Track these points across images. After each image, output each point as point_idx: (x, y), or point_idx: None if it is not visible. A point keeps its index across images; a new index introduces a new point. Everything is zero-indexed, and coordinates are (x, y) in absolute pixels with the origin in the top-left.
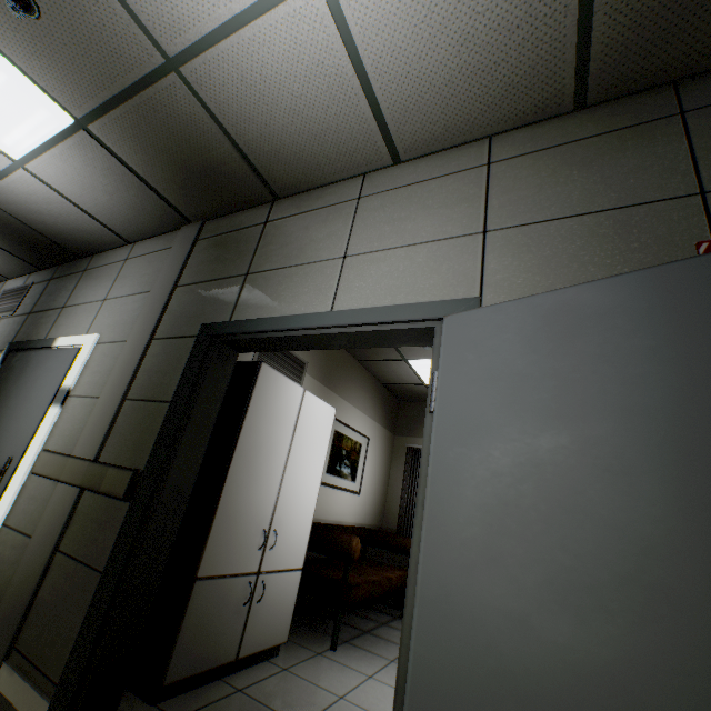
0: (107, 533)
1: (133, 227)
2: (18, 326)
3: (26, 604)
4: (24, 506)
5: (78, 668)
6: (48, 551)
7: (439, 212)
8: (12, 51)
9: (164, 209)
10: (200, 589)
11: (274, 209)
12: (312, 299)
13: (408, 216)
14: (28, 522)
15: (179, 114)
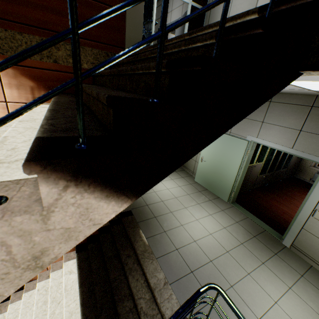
0: None
1: None
2: None
3: None
4: None
5: None
6: None
7: None
8: None
9: None
10: None
11: None
12: (168, 21)
13: (177, 1)
14: None
15: None
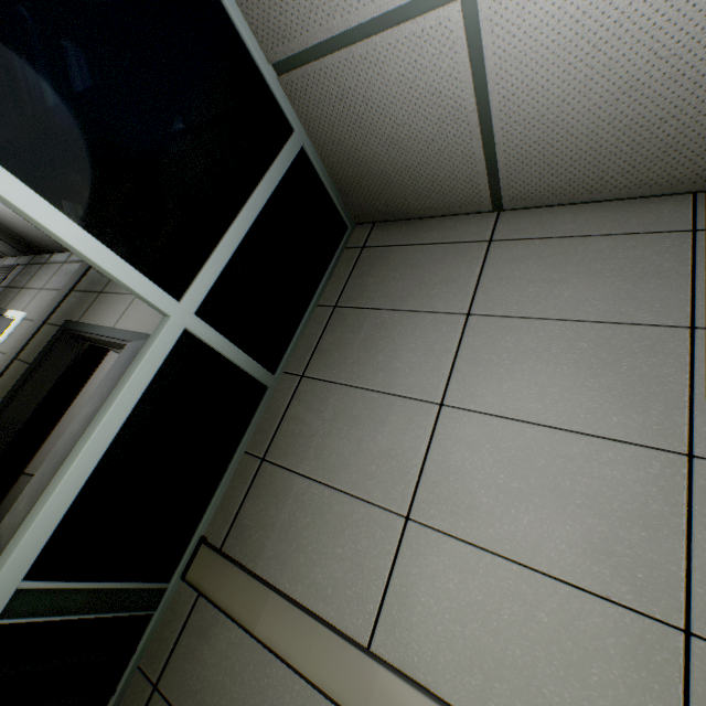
0: None
1: None
2: None
3: None
4: None
5: None
6: None
7: None
8: None
9: None
10: (26, 480)
11: None
12: (113, 317)
13: None
14: None
15: None
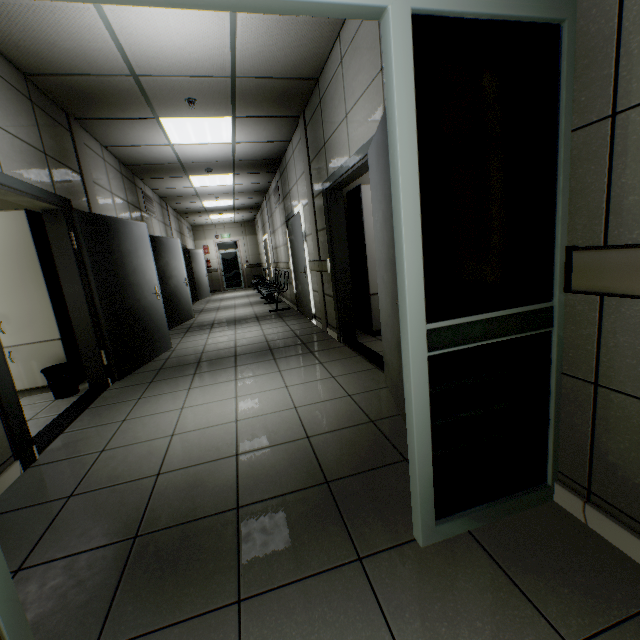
0: (331, 285)
1: (284, 135)
2: (283, 208)
3: (324, 312)
4: (314, 283)
5: (338, 324)
6: (322, 295)
7: (366, 59)
8: (201, 115)
9: (285, 120)
10: (374, 298)
11: (320, 88)
12: (344, 152)
13: (358, 69)
14: (316, 288)
15: (252, 88)
